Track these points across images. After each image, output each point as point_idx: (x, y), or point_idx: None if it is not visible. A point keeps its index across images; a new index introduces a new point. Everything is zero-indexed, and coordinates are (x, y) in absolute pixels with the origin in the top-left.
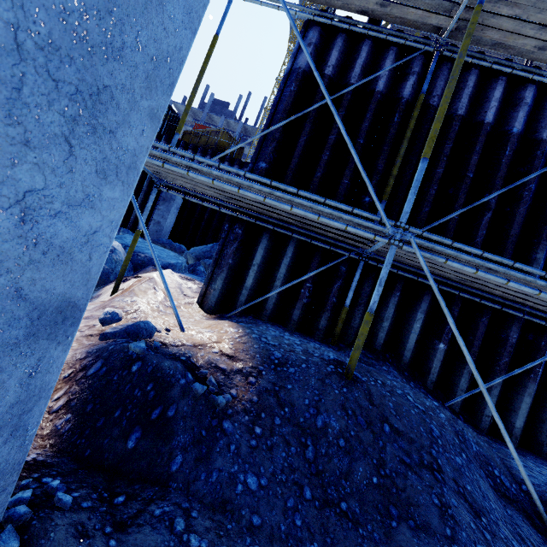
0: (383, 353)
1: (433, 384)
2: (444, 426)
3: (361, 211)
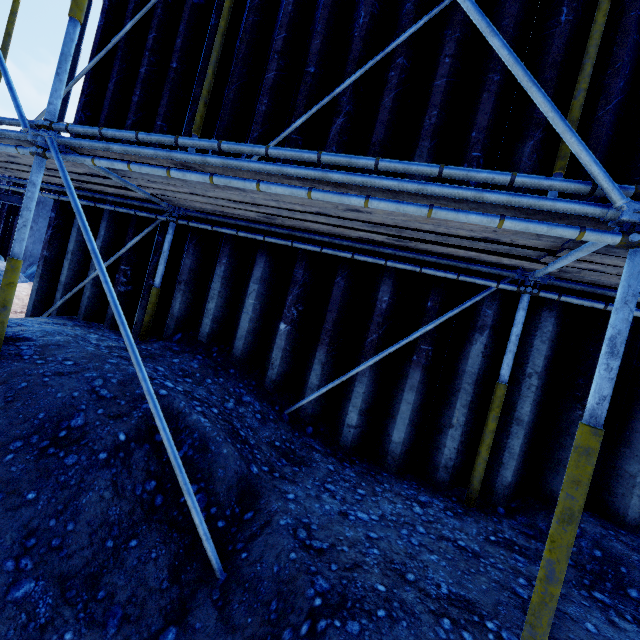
0: (209, 346)
1: (274, 383)
2: (123, 417)
3: (4, 118)
